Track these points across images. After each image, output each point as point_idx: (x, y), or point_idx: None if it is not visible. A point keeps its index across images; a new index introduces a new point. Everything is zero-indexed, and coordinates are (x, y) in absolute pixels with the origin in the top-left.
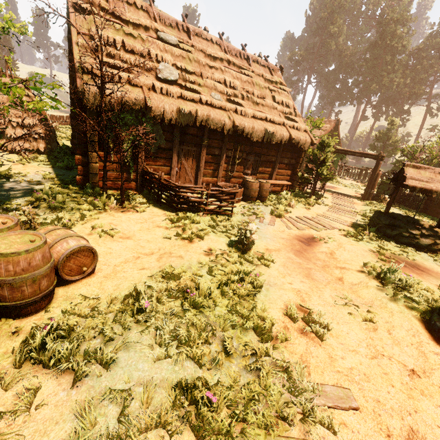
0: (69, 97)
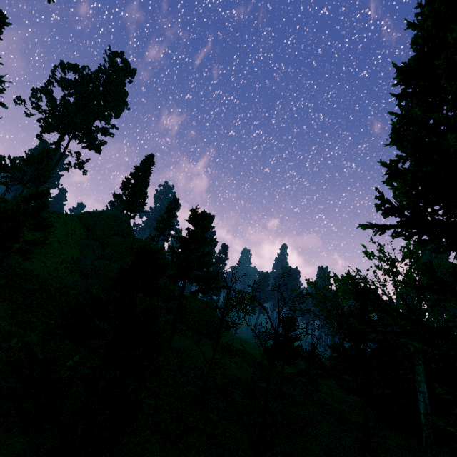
0: None
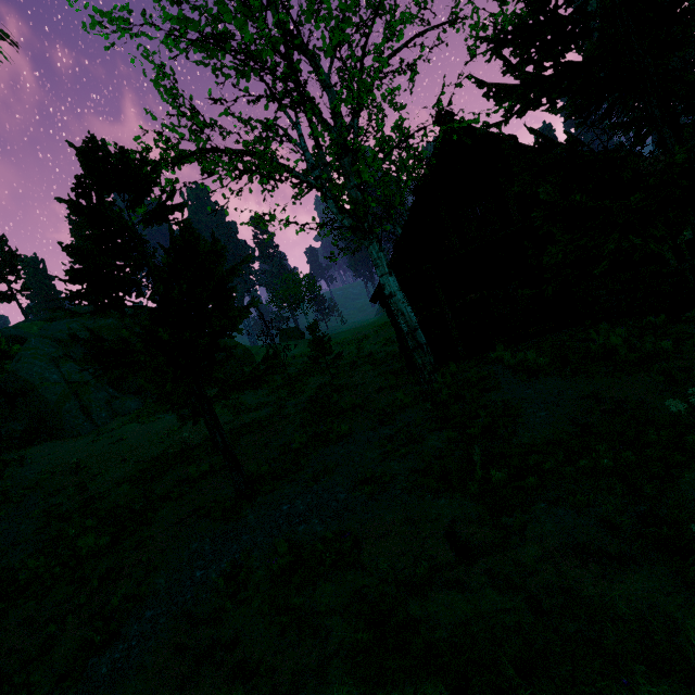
0: None
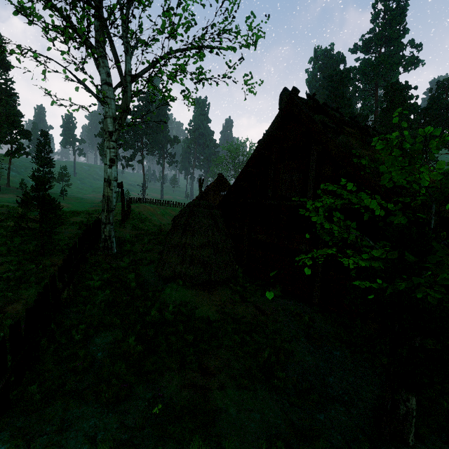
0: (218, 204)
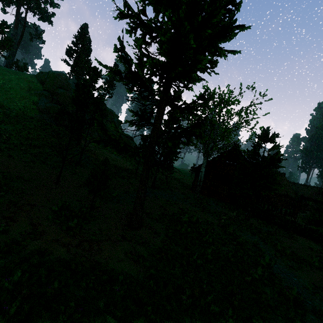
0: None
